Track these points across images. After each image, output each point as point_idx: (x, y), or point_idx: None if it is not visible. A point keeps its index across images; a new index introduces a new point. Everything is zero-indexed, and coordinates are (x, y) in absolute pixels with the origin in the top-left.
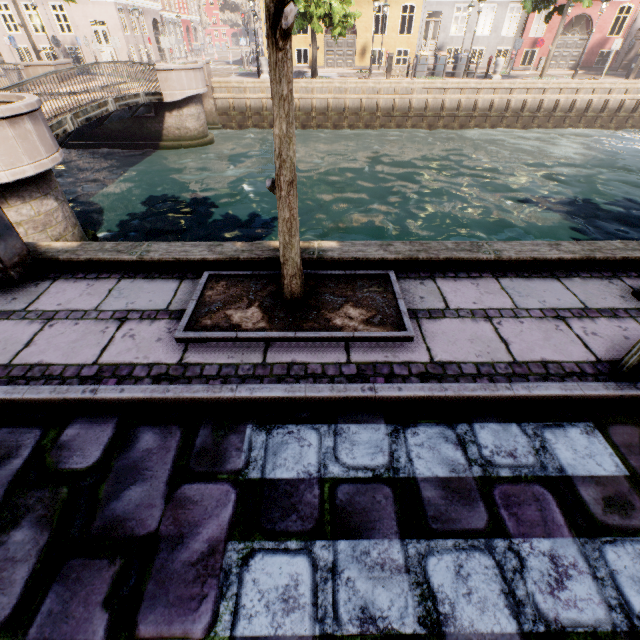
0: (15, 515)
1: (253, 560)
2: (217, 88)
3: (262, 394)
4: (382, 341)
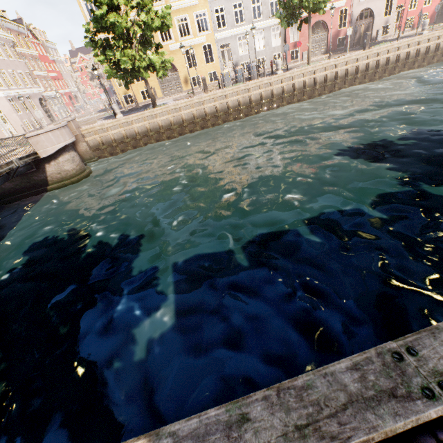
0: None
1: None
2: (86, 133)
3: None
4: None
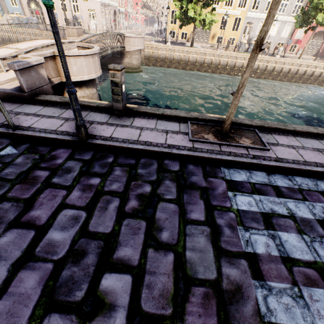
0: (163, 178)
1: (236, 196)
2: (146, 47)
3: (225, 158)
4: (258, 150)
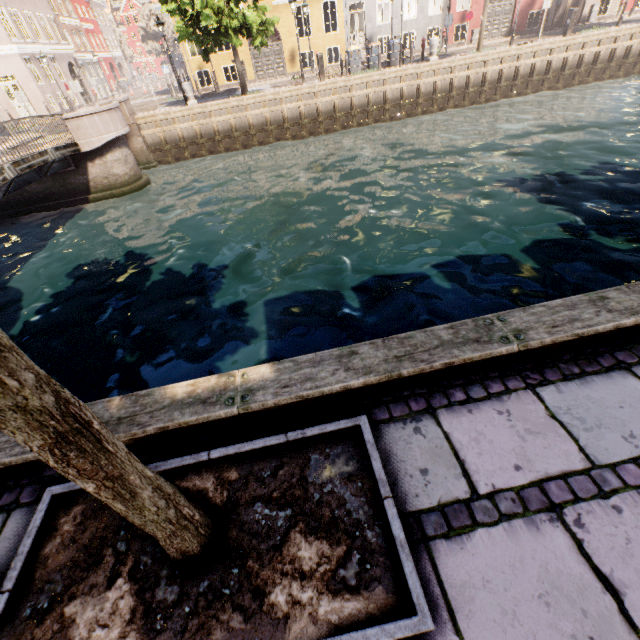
0: None
1: None
2: (143, 124)
3: None
4: None
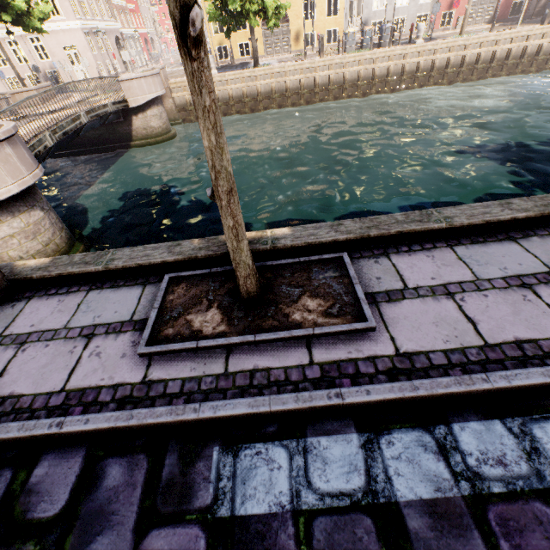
0: None
1: None
2: (174, 88)
3: (225, 412)
4: (343, 334)
